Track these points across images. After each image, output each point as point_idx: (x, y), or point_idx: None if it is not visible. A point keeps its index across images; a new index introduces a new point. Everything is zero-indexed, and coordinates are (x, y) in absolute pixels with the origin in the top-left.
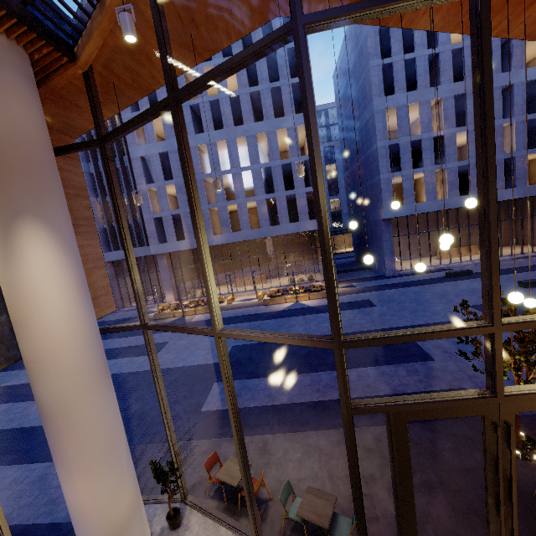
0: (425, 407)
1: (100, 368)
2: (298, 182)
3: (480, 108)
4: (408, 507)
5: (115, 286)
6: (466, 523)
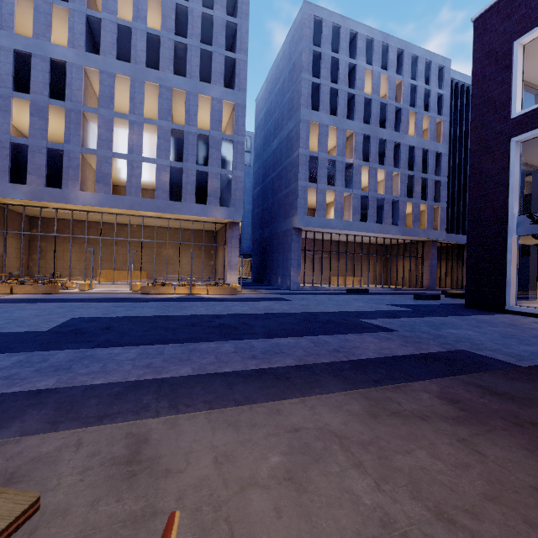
0: None
1: None
2: (214, 159)
3: None
4: None
5: None
6: None
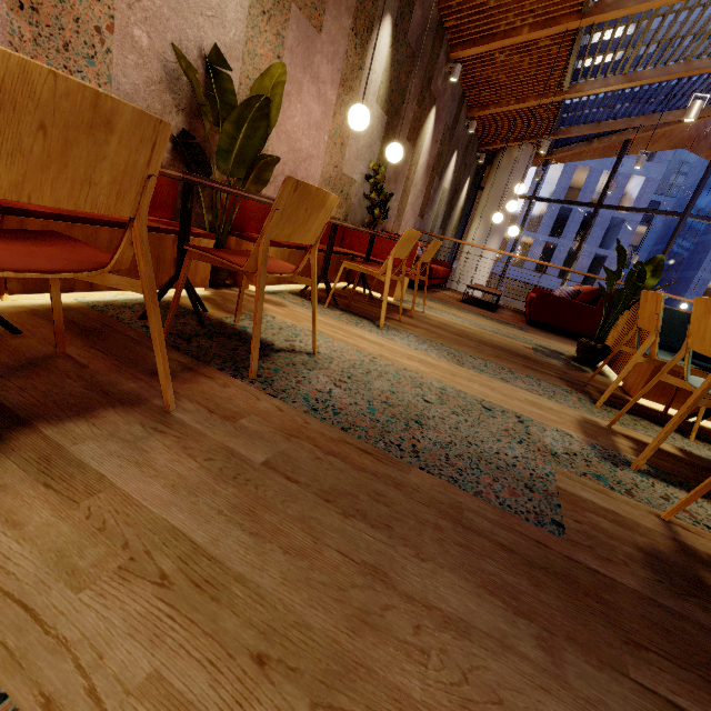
0: None
1: None
2: (594, 238)
3: None
4: None
5: None
6: None
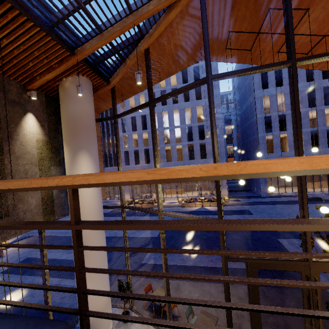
0: (267, 262)
1: None
2: None
3: (294, 114)
4: (257, 321)
5: None
6: None
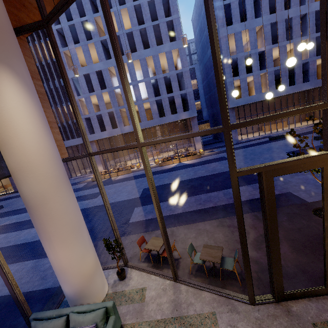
0: (285, 165)
1: (63, 177)
2: (175, 87)
3: None
4: (274, 234)
5: (64, 164)
6: (302, 254)
